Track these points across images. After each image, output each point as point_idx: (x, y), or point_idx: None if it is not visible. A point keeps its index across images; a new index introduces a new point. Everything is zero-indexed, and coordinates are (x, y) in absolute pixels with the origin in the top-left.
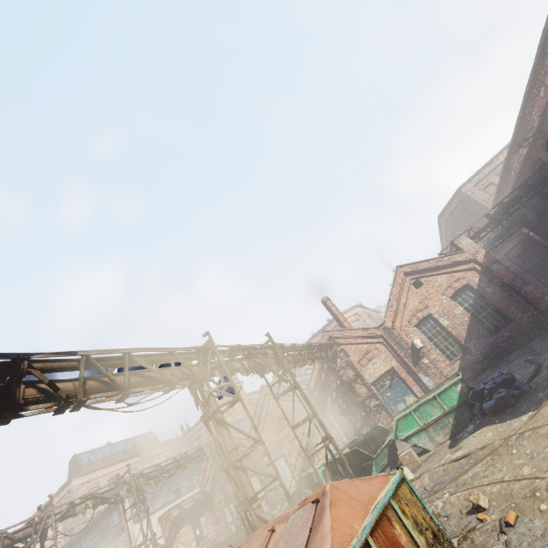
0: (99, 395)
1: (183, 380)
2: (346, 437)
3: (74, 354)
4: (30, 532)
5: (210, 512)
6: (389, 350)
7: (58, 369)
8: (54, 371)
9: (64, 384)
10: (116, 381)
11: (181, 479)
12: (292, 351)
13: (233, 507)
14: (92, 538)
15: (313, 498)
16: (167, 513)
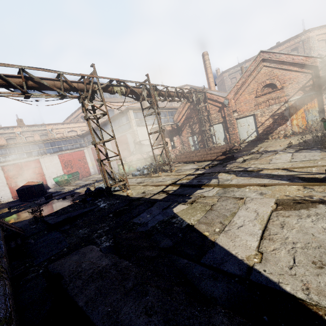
0: None
1: None
2: None
3: None
4: (82, 87)
5: (179, 137)
6: None
7: None
8: None
9: None
10: None
11: (162, 114)
12: None
13: (196, 138)
14: (109, 128)
15: None
16: (156, 127)
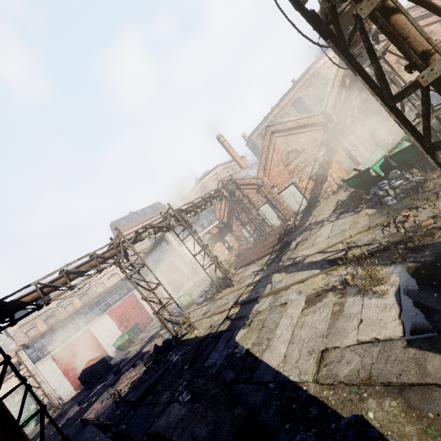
0: None
1: None
2: (366, 152)
3: None
4: (114, 252)
5: (231, 234)
6: None
7: None
8: None
9: None
10: None
11: (202, 218)
12: None
13: (249, 228)
14: (152, 259)
15: None
16: (202, 237)
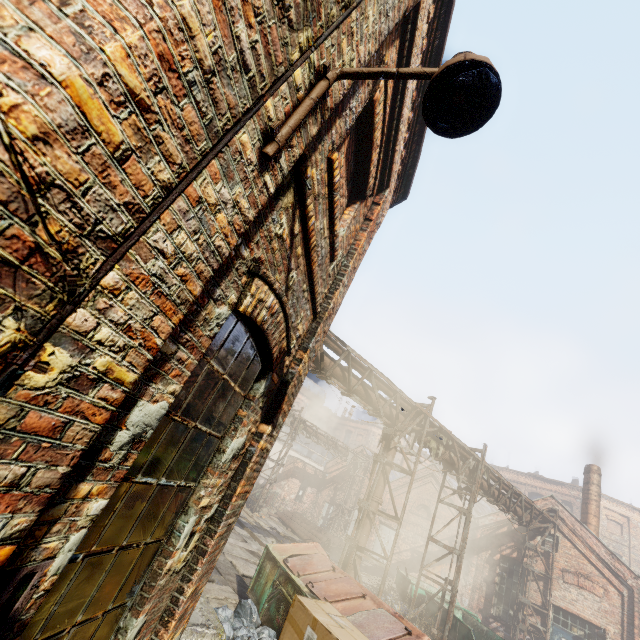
0: (336, 381)
1: (386, 417)
2: (468, 601)
3: (345, 346)
4: None
5: (316, 492)
6: (622, 611)
7: (331, 347)
8: (328, 346)
9: (326, 358)
10: (351, 382)
11: (319, 449)
12: (494, 481)
13: (332, 510)
14: None
15: (408, 626)
16: (296, 458)
